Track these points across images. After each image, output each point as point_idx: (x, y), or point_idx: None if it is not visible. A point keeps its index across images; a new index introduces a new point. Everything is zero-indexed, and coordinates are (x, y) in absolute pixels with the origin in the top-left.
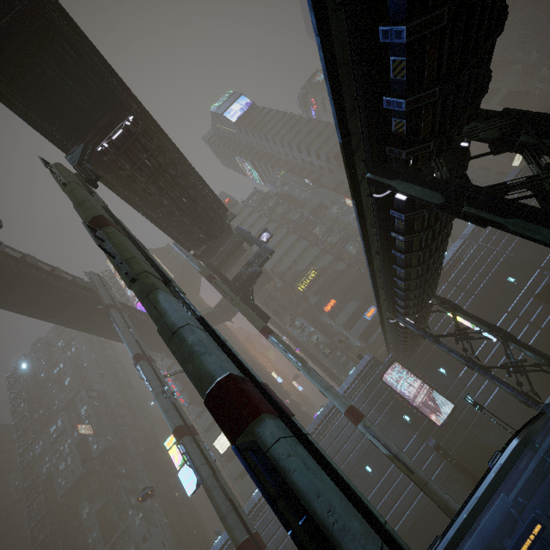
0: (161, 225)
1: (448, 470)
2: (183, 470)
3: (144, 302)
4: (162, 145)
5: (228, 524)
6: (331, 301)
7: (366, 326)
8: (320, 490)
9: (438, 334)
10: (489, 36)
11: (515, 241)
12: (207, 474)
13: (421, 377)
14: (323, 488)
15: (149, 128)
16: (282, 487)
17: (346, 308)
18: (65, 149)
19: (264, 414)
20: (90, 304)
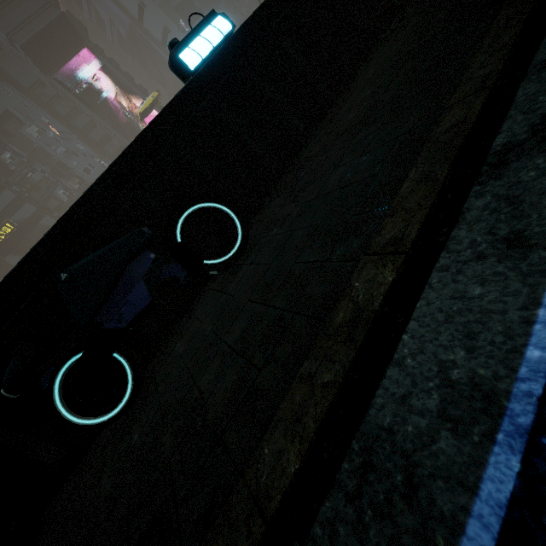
0: None
1: None
2: None
3: None
4: None
5: None
6: None
7: None
8: None
9: None
10: None
11: None
12: None
13: None
14: None
15: None
16: None
17: None
18: None
19: None
20: None
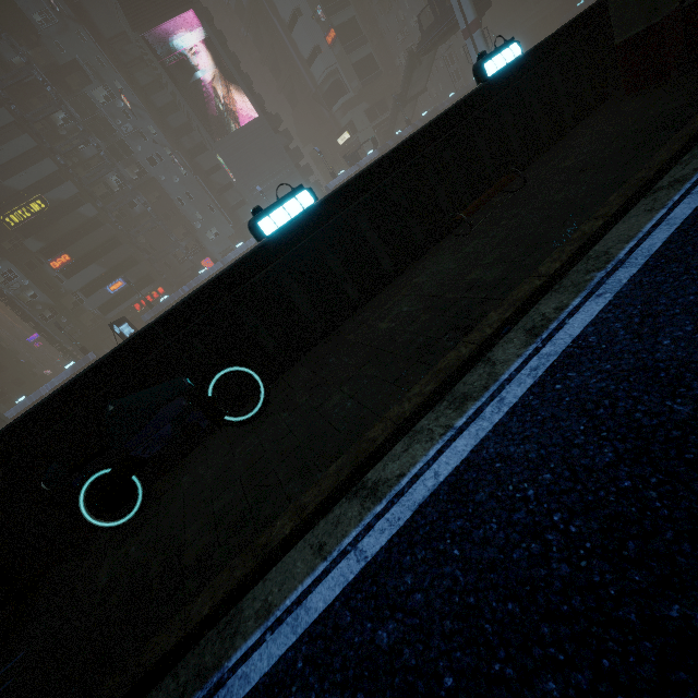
0: None
1: None
2: None
3: None
4: None
5: None
6: (63, 256)
7: (107, 300)
8: None
9: None
10: None
11: None
12: None
13: None
14: None
15: None
16: None
17: (85, 271)
18: None
19: None
20: None
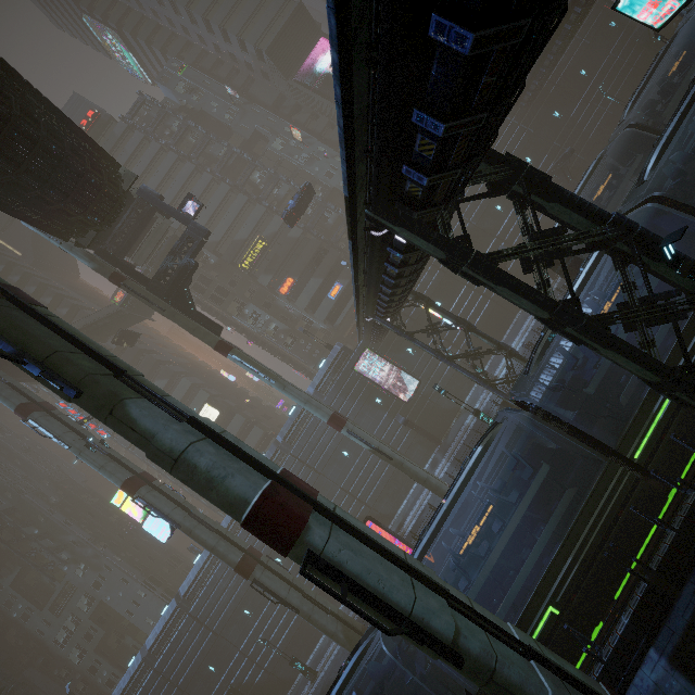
0: (0, 202)
1: (412, 437)
2: (148, 521)
3: (110, 423)
4: None
5: (220, 553)
6: (287, 280)
7: (331, 307)
8: (369, 568)
9: (413, 332)
10: (510, 102)
11: (478, 206)
12: (182, 517)
13: (391, 360)
14: (370, 564)
15: None
16: (343, 580)
17: (307, 287)
18: None
19: (308, 521)
20: None
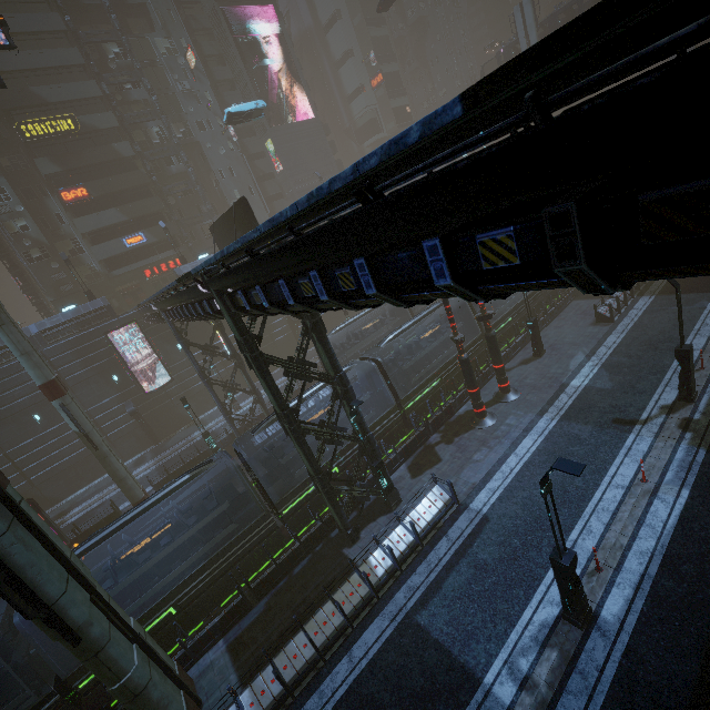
0: None
1: (133, 428)
2: None
3: None
4: None
5: None
6: (80, 189)
7: (119, 252)
8: (35, 562)
9: (192, 344)
10: None
11: None
12: None
13: (155, 346)
14: (38, 559)
15: None
16: (3, 570)
17: (102, 214)
18: None
19: None
20: None
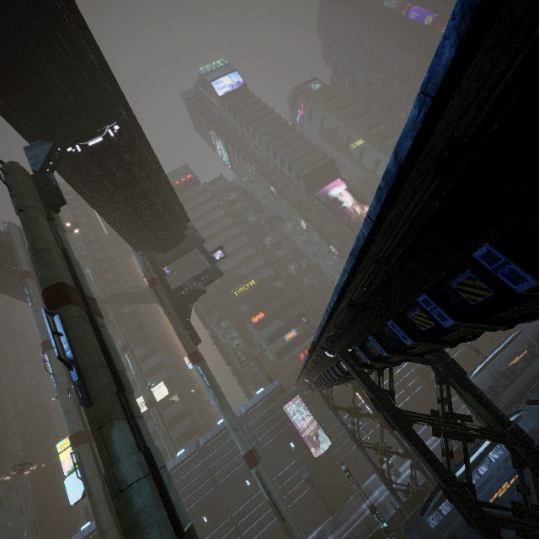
0: (115, 224)
1: (310, 495)
2: (71, 477)
3: (96, 435)
4: (142, 156)
5: None
6: (260, 313)
7: (284, 346)
8: None
9: (338, 407)
10: None
11: None
12: (97, 488)
13: (314, 413)
14: None
15: (132, 138)
16: None
17: (272, 324)
18: (26, 134)
19: None
20: (1, 261)
